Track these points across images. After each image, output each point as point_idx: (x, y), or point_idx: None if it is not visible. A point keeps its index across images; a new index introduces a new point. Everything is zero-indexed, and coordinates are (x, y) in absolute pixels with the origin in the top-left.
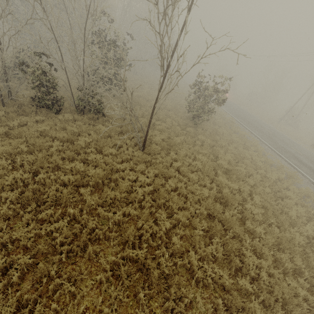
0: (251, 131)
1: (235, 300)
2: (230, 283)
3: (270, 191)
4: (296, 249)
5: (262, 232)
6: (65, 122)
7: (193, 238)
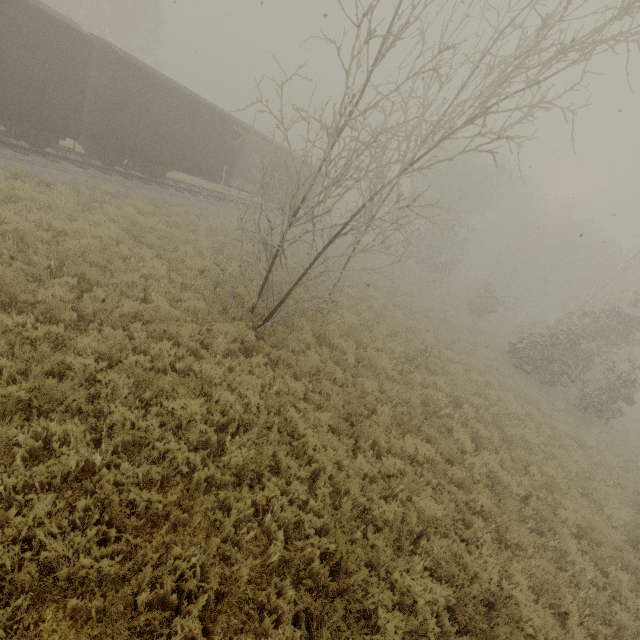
0: None
1: None
2: None
3: None
4: None
5: None
6: None
7: None
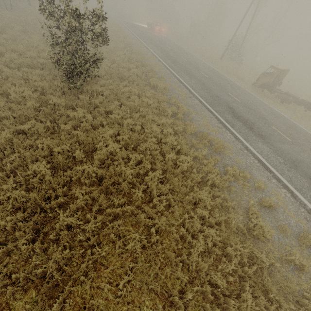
0: (180, 80)
1: None
2: None
3: (172, 200)
4: None
5: None
6: None
7: None
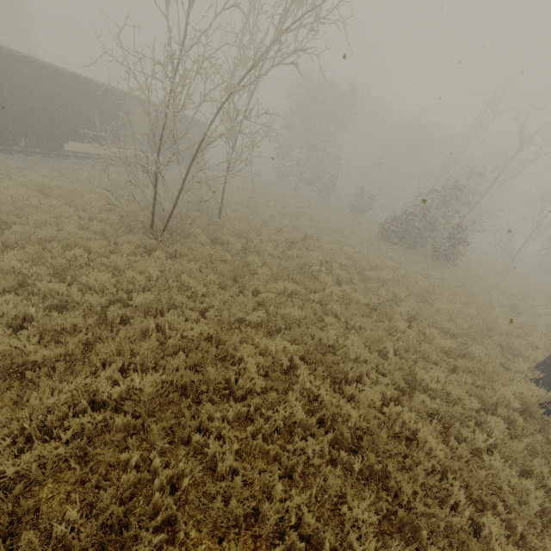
0: None
1: None
2: None
3: None
4: None
5: None
6: None
7: None
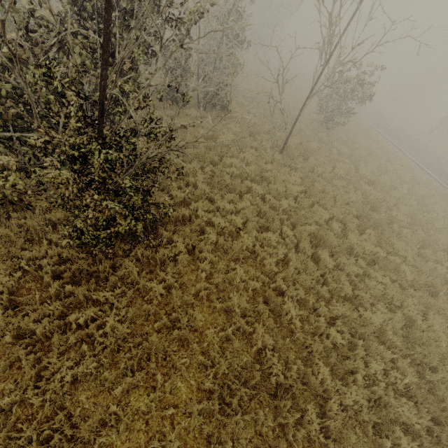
0: (393, 143)
1: (389, 264)
2: (383, 257)
3: (416, 205)
4: (439, 248)
5: (409, 233)
6: (198, 119)
7: (349, 228)
